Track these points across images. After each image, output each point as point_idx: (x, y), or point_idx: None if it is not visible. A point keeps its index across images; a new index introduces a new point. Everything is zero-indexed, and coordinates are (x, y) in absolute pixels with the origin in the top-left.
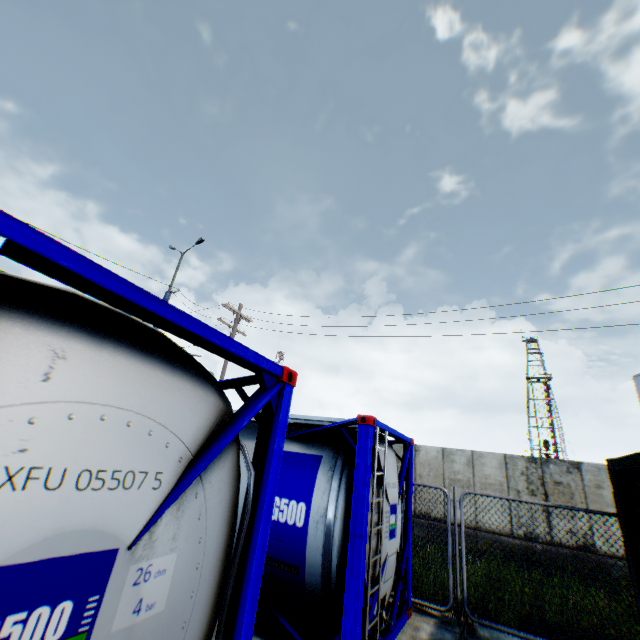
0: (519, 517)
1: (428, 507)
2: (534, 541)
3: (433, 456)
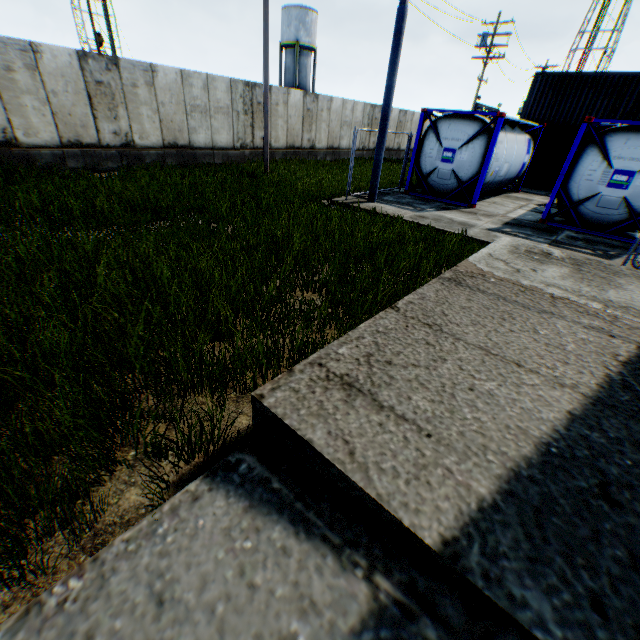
0: (362, 140)
1: (333, 143)
2: (364, 151)
3: (339, 106)
